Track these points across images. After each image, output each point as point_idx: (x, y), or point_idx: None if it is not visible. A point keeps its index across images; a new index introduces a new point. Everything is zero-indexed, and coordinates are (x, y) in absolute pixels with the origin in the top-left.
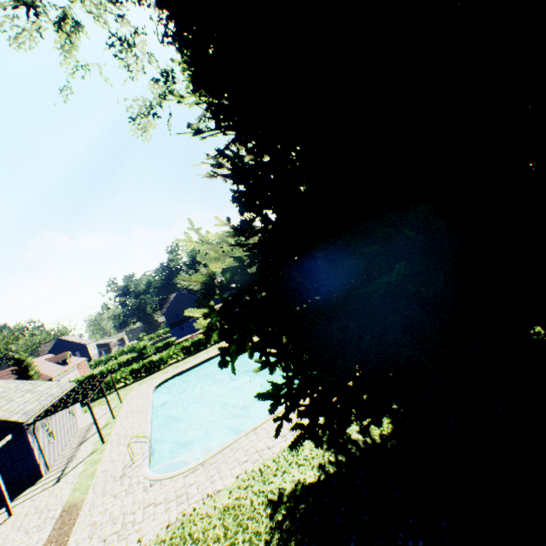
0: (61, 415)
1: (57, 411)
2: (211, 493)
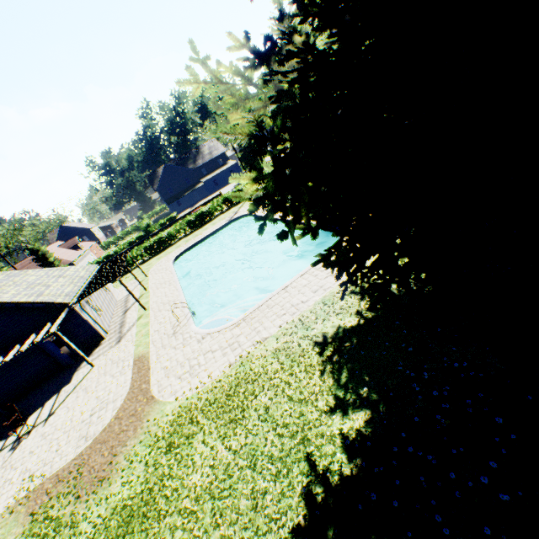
0: (98, 292)
1: (95, 291)
2: (259, 341)
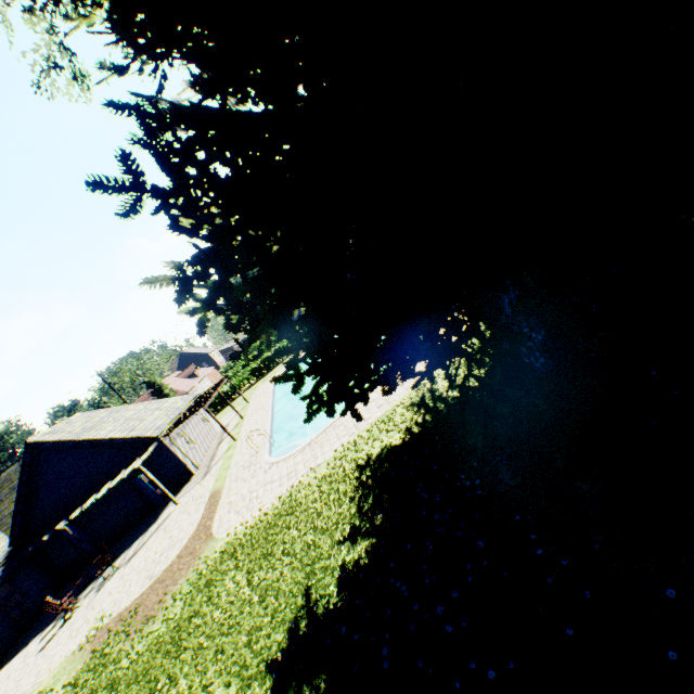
0: (194, 424)
1: (182, 422)
2: (313, 467)
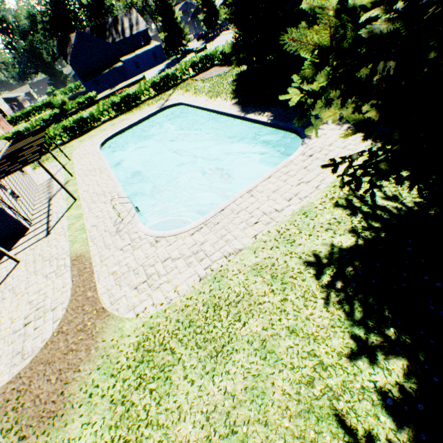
0: (12, 175)
1: (8, 175)
2: (231, 252)
